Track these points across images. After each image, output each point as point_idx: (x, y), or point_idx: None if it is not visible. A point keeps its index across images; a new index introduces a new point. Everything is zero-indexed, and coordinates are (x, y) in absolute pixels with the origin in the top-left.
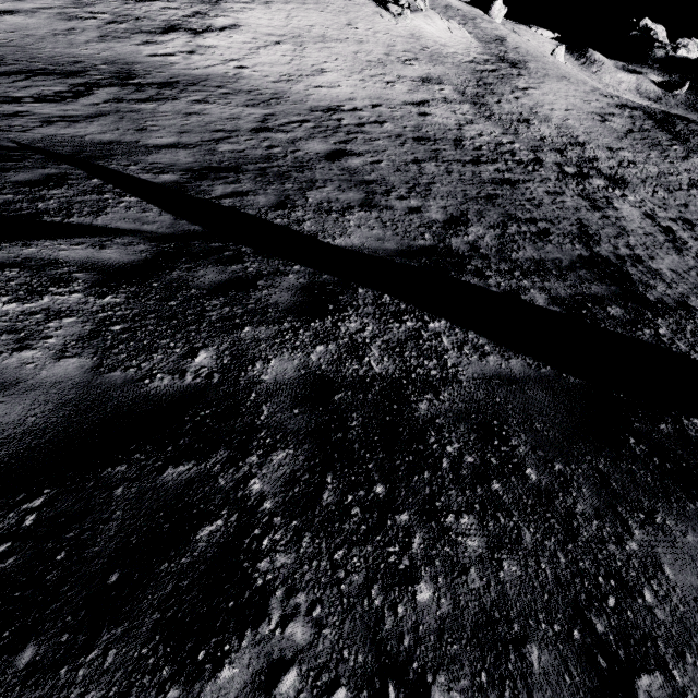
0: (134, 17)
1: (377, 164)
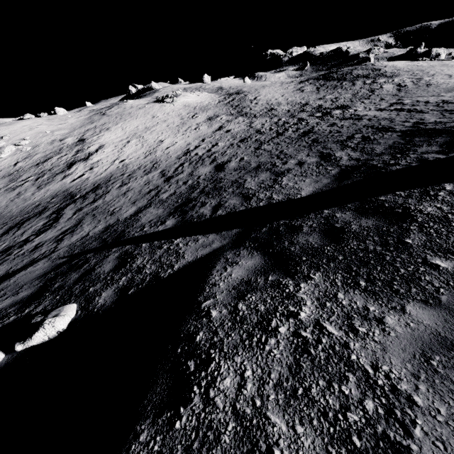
0: (48, 170)
1: (243, 159)
